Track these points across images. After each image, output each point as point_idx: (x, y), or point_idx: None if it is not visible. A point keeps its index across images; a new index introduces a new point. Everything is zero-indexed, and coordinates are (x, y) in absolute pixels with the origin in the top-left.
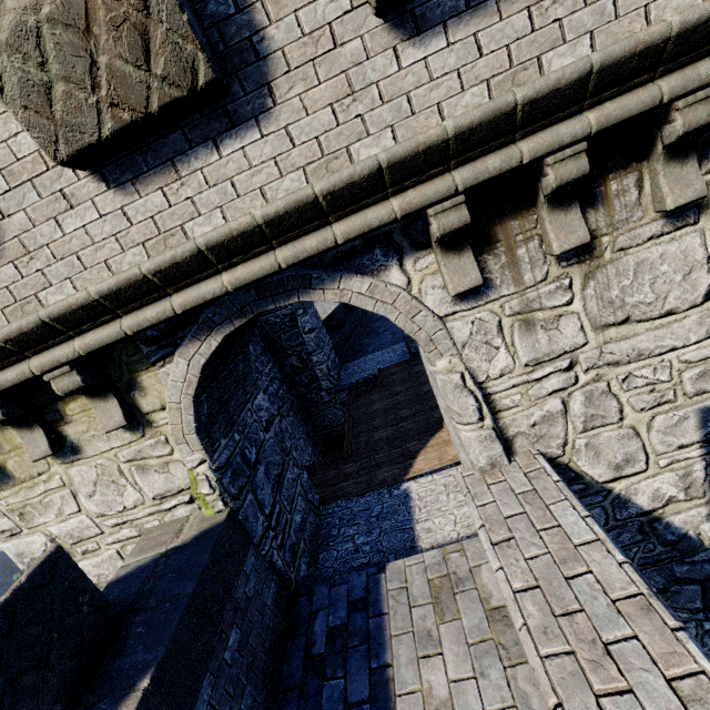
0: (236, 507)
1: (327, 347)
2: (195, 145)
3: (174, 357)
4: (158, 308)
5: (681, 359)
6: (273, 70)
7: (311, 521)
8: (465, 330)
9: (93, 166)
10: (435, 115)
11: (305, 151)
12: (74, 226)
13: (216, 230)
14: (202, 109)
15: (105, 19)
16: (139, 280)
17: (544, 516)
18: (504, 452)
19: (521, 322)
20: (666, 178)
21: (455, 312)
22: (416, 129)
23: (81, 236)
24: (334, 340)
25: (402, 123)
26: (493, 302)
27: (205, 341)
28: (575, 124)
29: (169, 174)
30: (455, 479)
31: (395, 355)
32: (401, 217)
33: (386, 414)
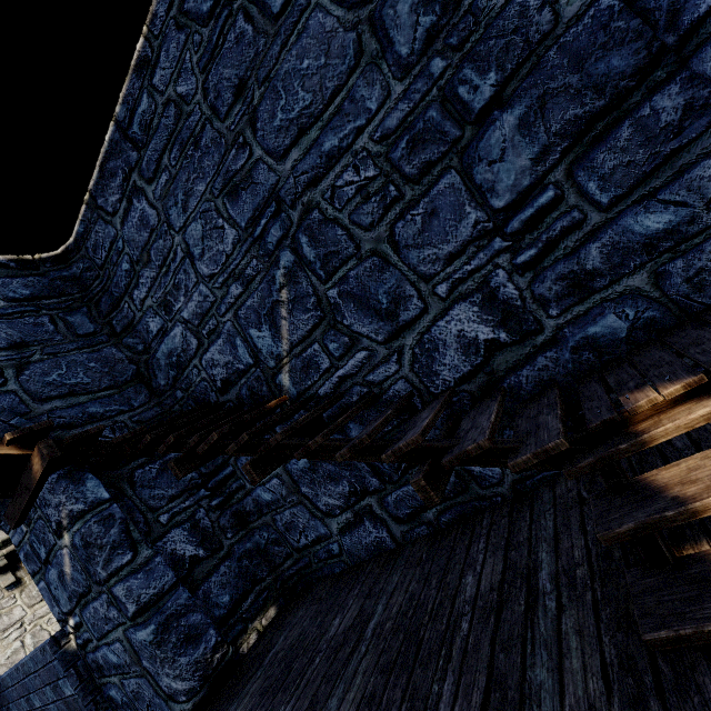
0: None
1: None
2: None
3: None
4: None
5: None
6: None
7: None
8: None
9: None
10: None
11: None
12: None
13: None
14: None
15: None
16: None
17: None
18: None
19: None
20: None
21: None
22: None
23: None
24: None
25: None
26: None
27: None
28: None
29: None
30: None
31: None
32: None
33: None
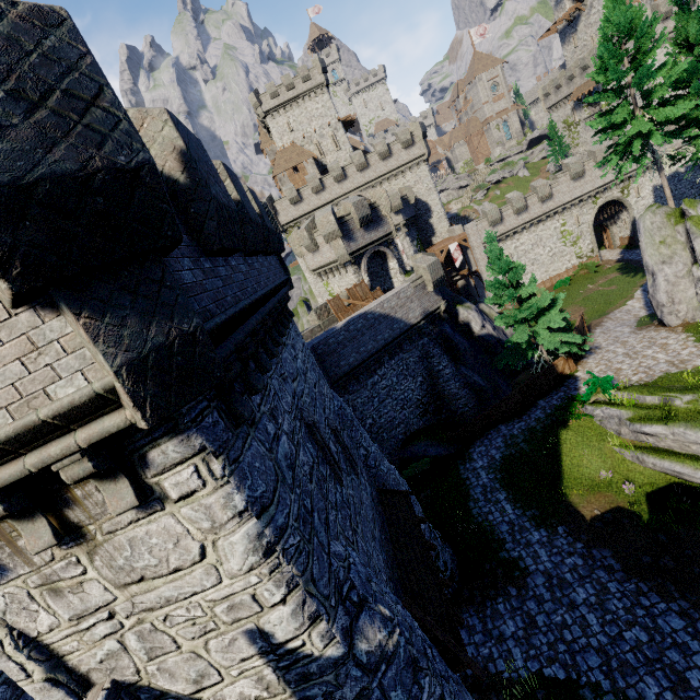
0: None
1: None
2: None
3: None
4: None
5: (207, 599)
6: None
7: None
8: None
9: None
10: None
11: None
12: None
13: None
14: None
15: None
16: None
17: None
18: (68, 694)
19: (49, 590)
20: (106, 492)
21: None
22: None
23: None
24: None
25: None
26: (15, 579)
27: None
28: None
29: None
30: None
31: None
32: None
33: None
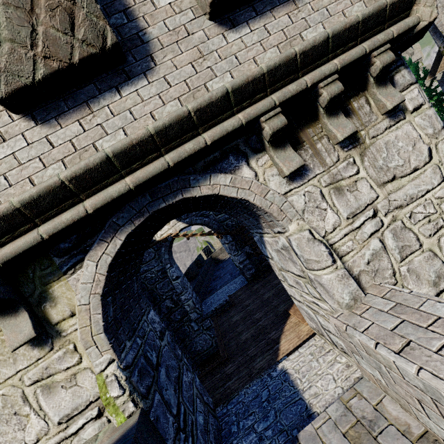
0: (147, 407)
1: (190, 289)
2: (103, 92)
3: (84, 262)
4: (72, 211)
5: (435, 197)
6: (153, 48)
7: (211, 423)
8: (300, 200)
9: (25, 111)
10: (253, 64)
11: (178, 88)
12: (5, 154)
13: (120, 141)
14: (108, 70)
15: (45, 5)
16: (57, 186)
17: (421, 316)
18: (358, 286)
19: (334, 189)
20: (380, 95)
21: (291, 189)
22: (244, 71)
23: (9, 161)
24: (193, 285)
25: (235, 69)
26: (312, 179)
27: (111, 241)
28: (328, 65)
29: (84, 111)
30: (317, 347)
31: (237, 284)
32: (245, 124)
33: (244, 321)
